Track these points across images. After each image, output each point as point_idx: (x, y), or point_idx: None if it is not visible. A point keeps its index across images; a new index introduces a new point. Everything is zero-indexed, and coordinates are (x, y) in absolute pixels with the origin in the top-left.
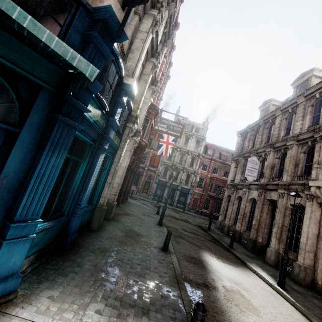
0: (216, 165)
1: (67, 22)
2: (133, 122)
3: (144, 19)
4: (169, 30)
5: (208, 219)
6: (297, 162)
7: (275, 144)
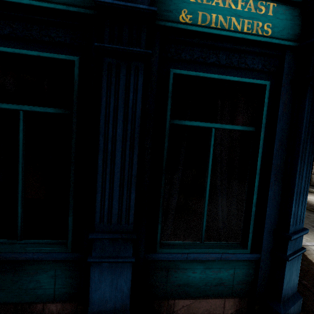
0: None
1: None
2: None
3: None
4: None
5: None
6: None
7: None
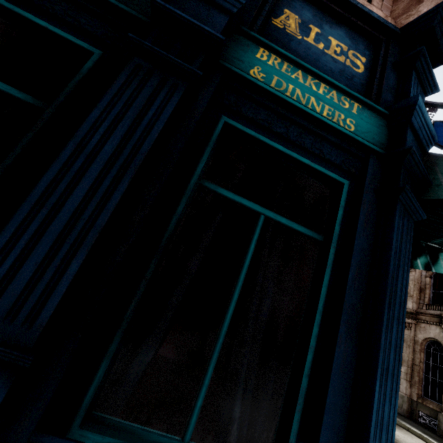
0: None
1: None
2: None
3: None
4: None
5: None
6: (422, 287)
7: None
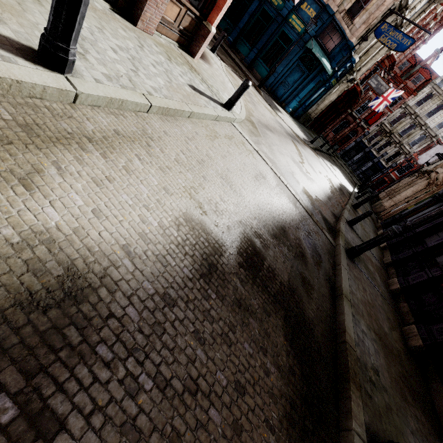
0: None
1: (338, 45)
2: (350, 74)
3: (389, 17)
4: None
5: None
6: None
7: None
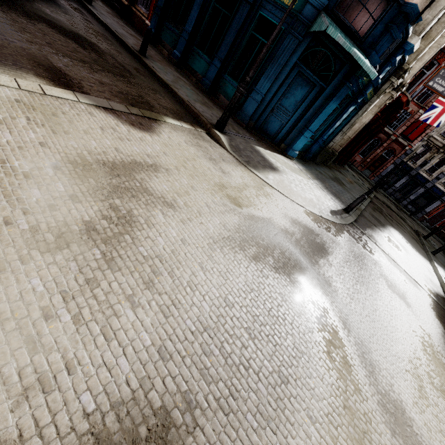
0: None
1: (380, 19)
2: (398, 76)
3: None
4: None
5: (441, 242)
6: None
7: None
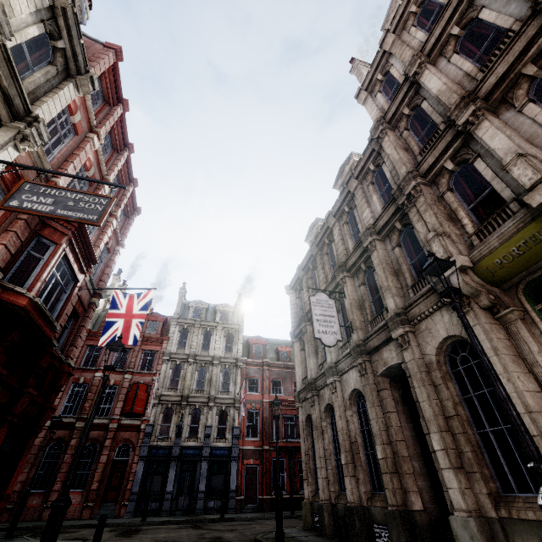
0: (274, 375)
1: None
2: None
3: None
4: (75, 52)
5: (287, 515)
6: (397, 267)
7: (348, 262)
